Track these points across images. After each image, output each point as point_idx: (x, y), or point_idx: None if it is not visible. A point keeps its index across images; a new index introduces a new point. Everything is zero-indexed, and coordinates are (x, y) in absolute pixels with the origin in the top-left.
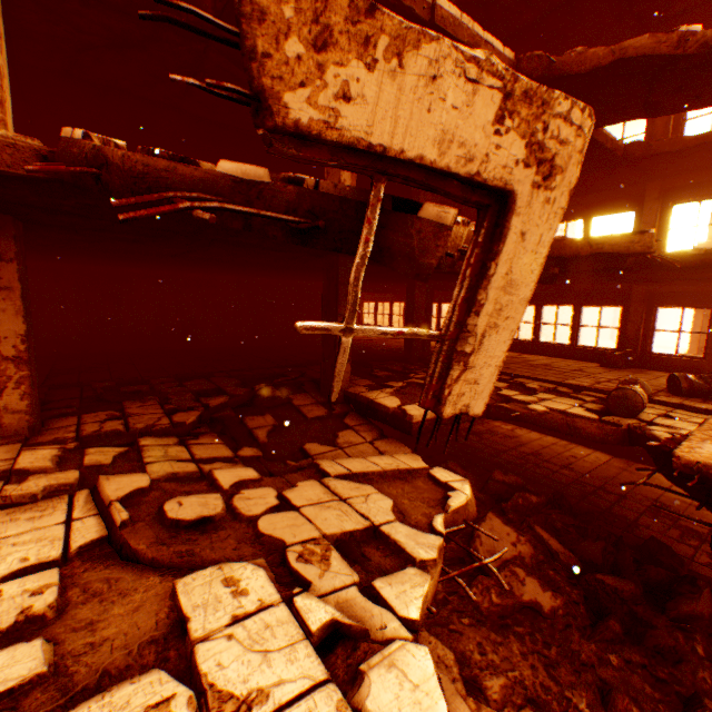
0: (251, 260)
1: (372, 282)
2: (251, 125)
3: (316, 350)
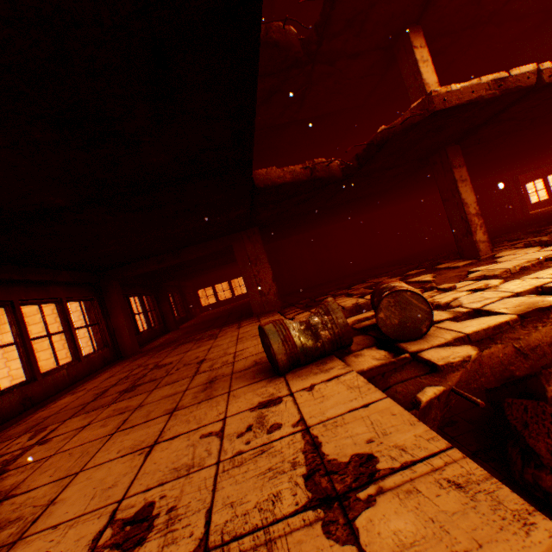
0: (499, 154)
1: (550, 153)
2: (472, 72)
3: (523, 221)
